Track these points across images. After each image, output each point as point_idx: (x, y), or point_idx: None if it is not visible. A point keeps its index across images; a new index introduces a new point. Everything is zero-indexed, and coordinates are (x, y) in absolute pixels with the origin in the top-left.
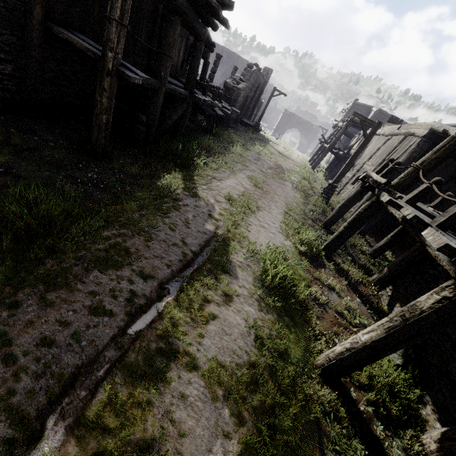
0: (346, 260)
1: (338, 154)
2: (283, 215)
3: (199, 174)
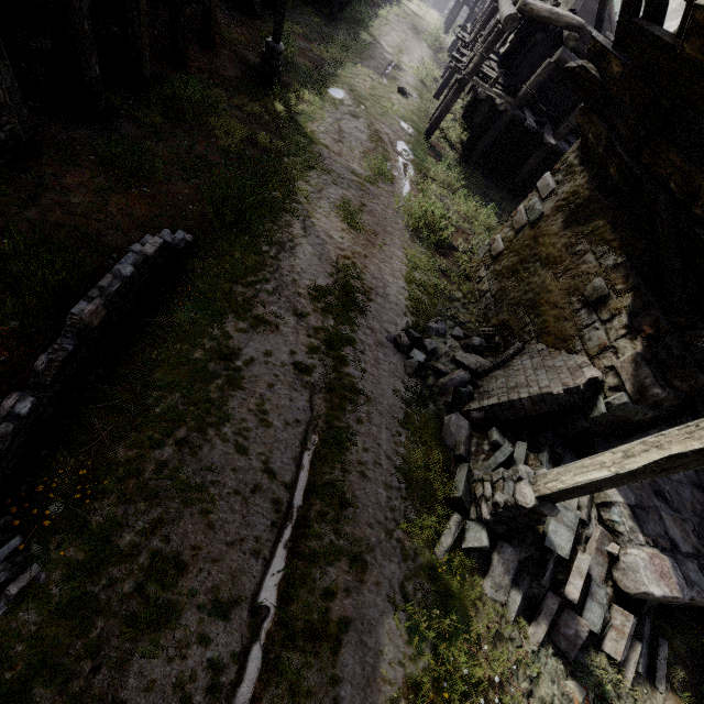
0: None
1: (475, 11)
2: (420, 59)
3: (374, 33)
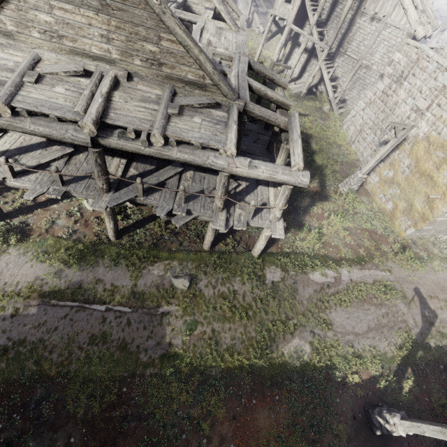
0: (1, 200)
1: None
2: None
3: None
